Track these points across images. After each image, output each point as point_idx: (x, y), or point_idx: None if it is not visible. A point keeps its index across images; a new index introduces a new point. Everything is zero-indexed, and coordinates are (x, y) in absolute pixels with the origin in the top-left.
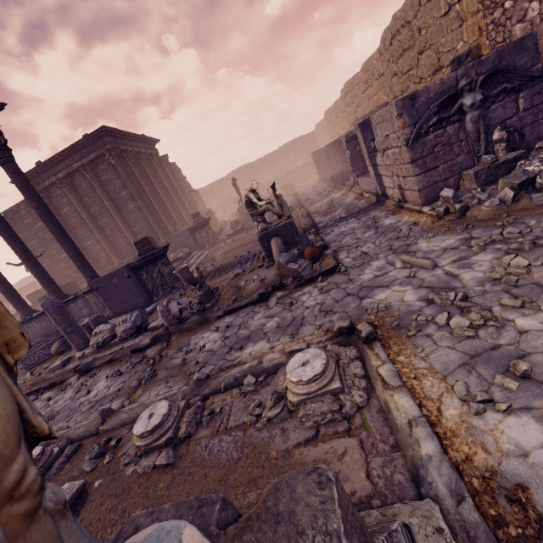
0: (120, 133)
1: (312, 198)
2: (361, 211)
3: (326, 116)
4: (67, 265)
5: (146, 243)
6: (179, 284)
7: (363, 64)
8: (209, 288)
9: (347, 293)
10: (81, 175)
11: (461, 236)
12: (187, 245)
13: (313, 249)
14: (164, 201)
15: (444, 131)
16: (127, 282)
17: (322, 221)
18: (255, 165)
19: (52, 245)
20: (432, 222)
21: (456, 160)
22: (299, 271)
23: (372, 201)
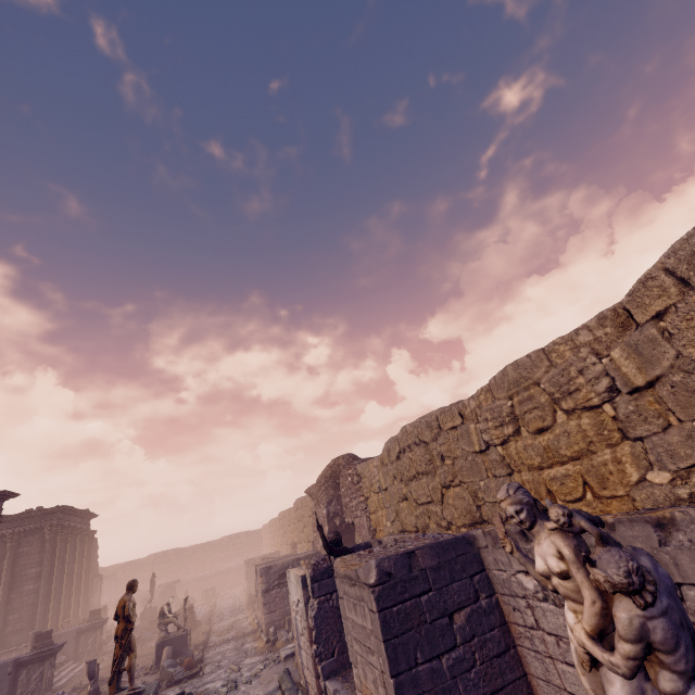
0: (72, 510)
1: (225, 613)
2: (243, 635)
3: (270, 524)
4: None
5: (50, 635)
6: (49, 694)
7: (288, 509)
8: (99, 685)
9: (195, 686)
10: (1, 540)
11: (263, 656)
12: (64, 651)
13: (191, 658)
14: (63, 585)
15: (281, 589)
16: (4, 679)
17: (214, 641)
18: (186, 552)
19: None
20: (261, 647)
21: (286, 608)
22: (174, 674)
23: (255, 628)
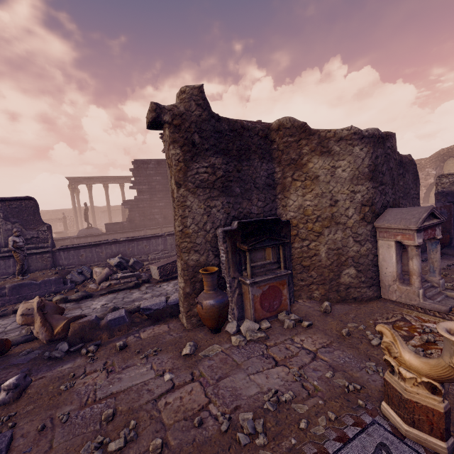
0: None
1: None
2: None
3: None
4: (159, 211)
5: None
6: None
7: None
8: None
9: None
10: None
11: None
12: None
13: None
14: None
15: None
16: None
17: None
18: None
19: (157, 194)
20: None
21: None
22: None
23: None
